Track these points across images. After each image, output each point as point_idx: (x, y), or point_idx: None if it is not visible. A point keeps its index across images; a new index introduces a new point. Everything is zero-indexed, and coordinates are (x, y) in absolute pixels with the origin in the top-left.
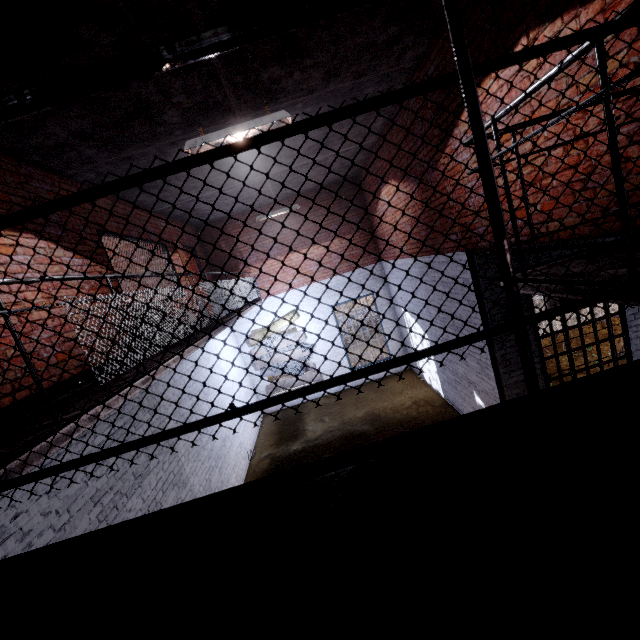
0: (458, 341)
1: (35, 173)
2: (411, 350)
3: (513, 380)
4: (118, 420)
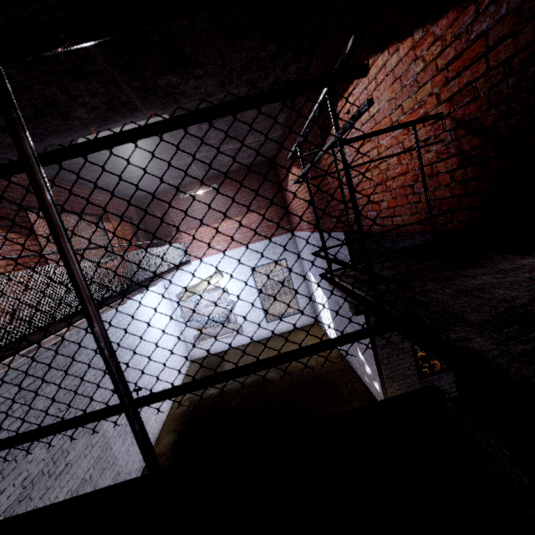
0: (73, 421)
1: None
2: (317, 307)
3: (384, 341)
4: (27, 378)
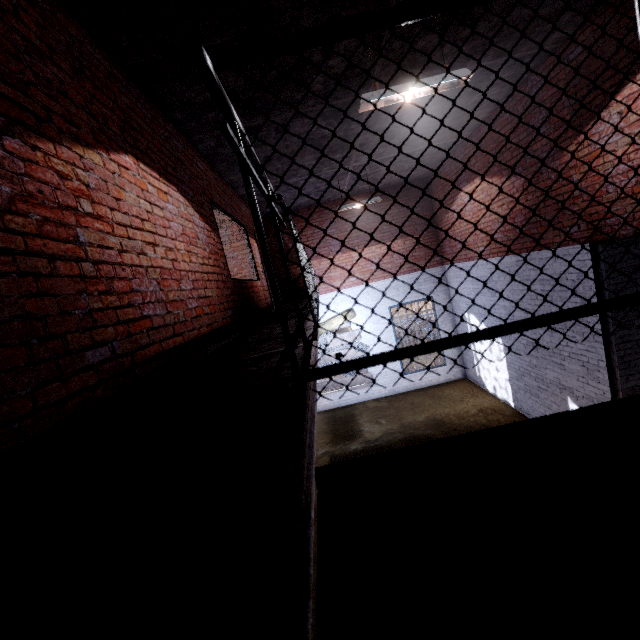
0: None
1: (174, 132)
2: (470, 358)
3: (630, 384)
4: None
